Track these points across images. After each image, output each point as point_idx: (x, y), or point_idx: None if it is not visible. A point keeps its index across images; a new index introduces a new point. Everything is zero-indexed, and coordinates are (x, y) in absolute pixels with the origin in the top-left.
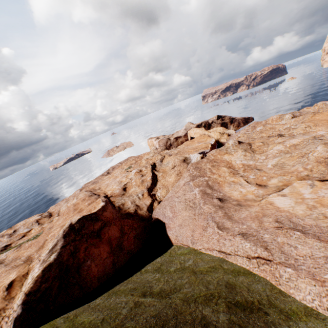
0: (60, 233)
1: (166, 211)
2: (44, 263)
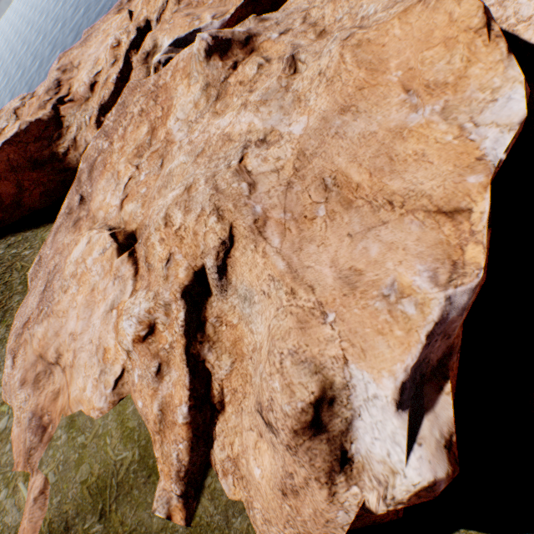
0: None
1: None
2: None
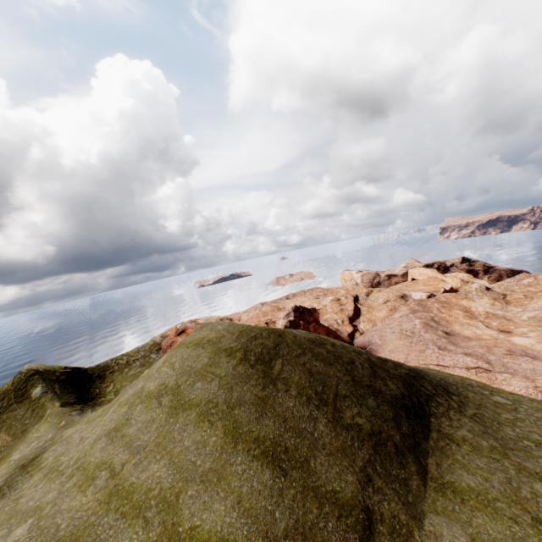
0: (290, 309)
1: (373, 339)
2: (287, 318)
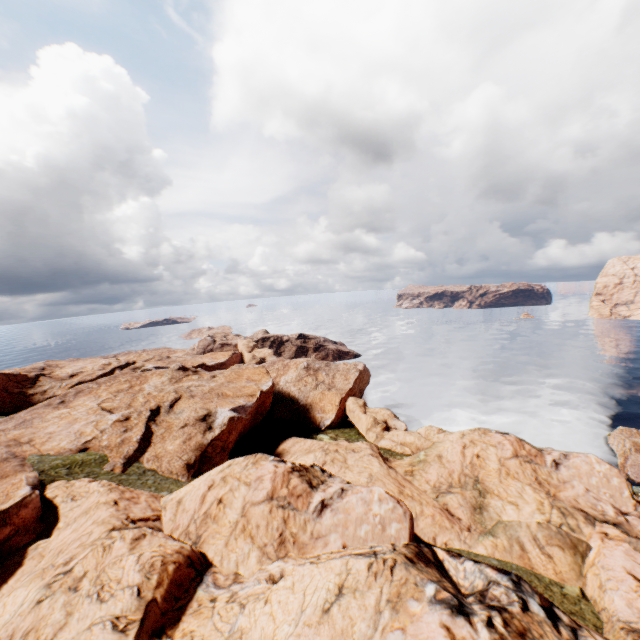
0: None
1: None
2: None
